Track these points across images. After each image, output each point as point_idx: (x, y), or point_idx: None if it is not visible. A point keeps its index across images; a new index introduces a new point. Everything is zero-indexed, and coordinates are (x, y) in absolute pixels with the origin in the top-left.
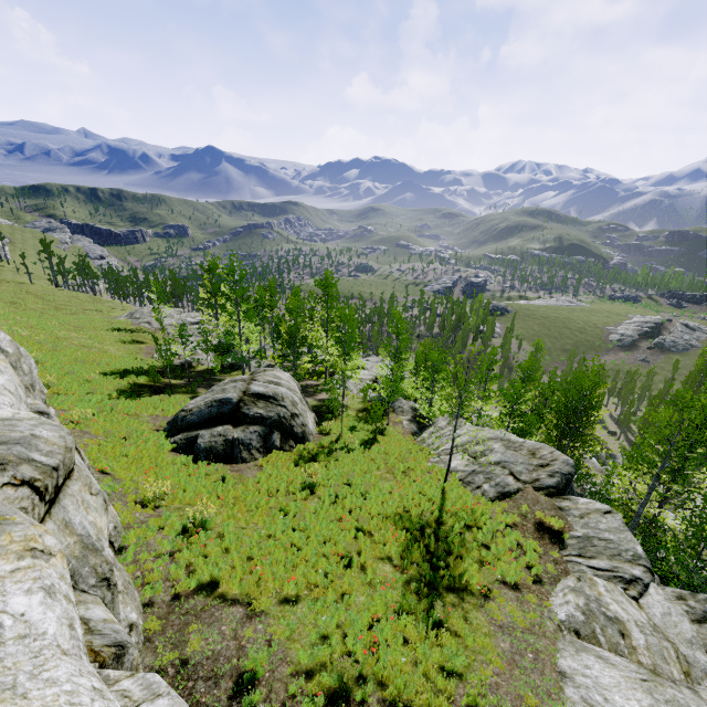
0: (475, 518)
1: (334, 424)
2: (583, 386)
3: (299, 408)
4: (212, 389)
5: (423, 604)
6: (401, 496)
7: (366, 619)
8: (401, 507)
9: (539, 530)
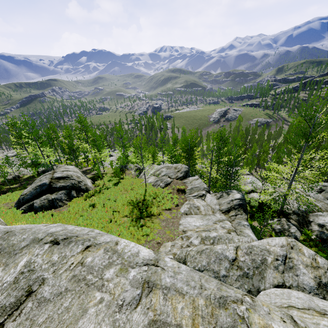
0: (157, 195)
1: (101, 181)
2: (188, 140)
3: (81, 178)
4: (34, 182)
5: (137, 223)
6: (130, 196)
7: (117, 233)
8: (129, 200)
9: (178, 191)
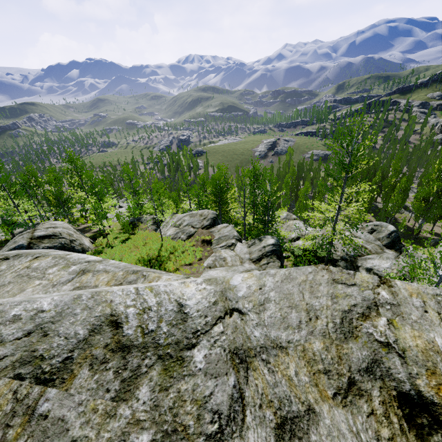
0: (175, 249)
1: (104, 240)
2: (216, 178)
3: (75, 236)
4: (6, 245)
5: None
6: (140, 254)
7: None
8: (140, 257)
9: (203, 243)
